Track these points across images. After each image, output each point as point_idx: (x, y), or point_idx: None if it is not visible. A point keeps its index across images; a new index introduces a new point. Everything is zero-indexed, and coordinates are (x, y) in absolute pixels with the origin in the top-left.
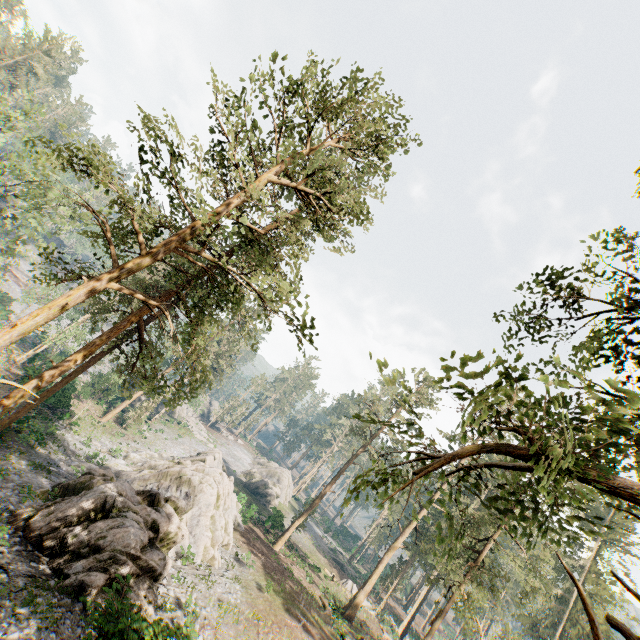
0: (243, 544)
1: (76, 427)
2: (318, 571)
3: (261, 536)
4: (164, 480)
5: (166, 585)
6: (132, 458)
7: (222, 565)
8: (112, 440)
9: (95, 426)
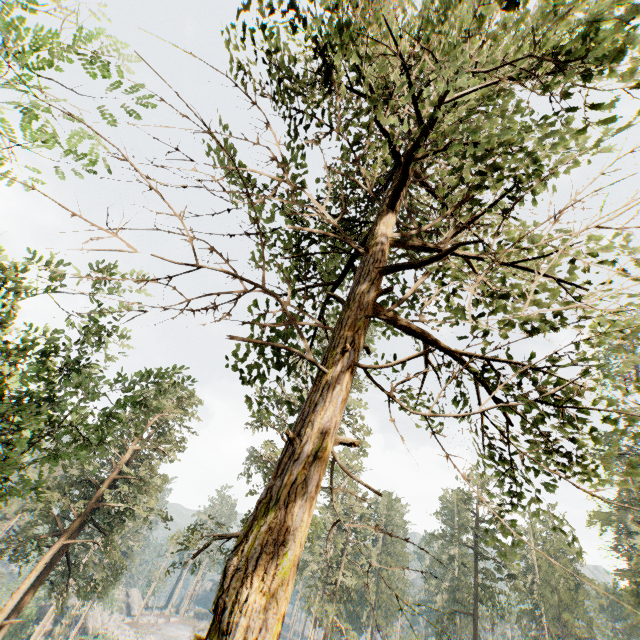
0: None
1: None
2: None
3: None
4: None
5: None
6: None
7: None
8: None
9: None
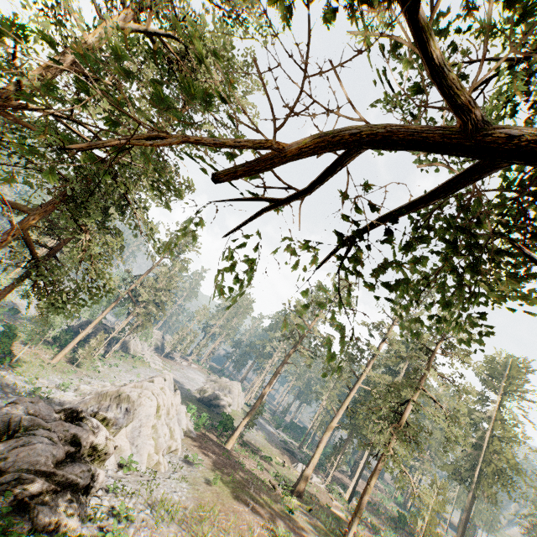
0: (194, 447)
1: (21, 369)
2: (270, 460)
3: (214, 439)
4: (104, 401)
5: (101, 496)
6: (82, 390)
7: (169, 468)
8: (63, 377)
9: (44, 367)
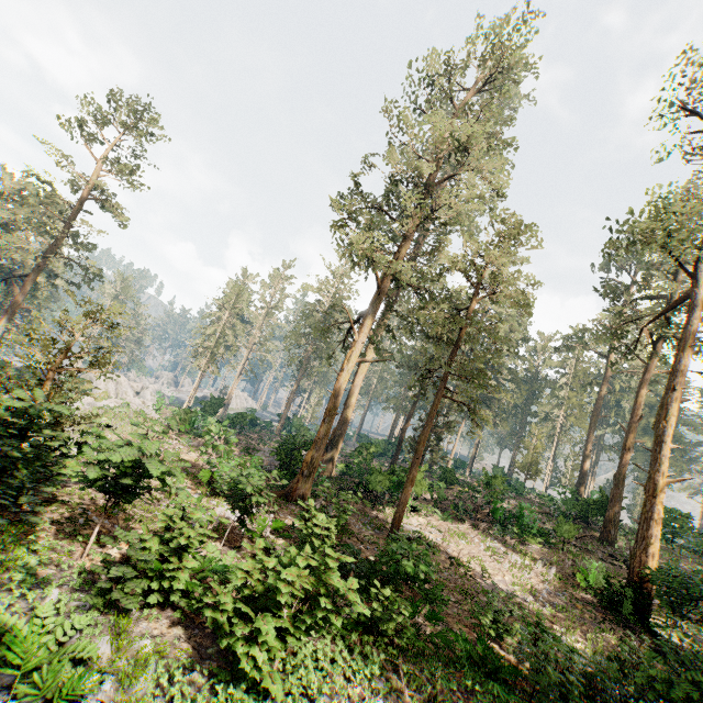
0: None
1: None
2: None
3: None
4: None
5: None
6: None
7: None
8: None
9: None
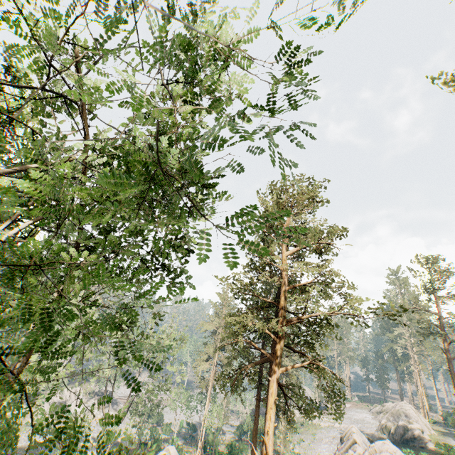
0: None
1: None
2: None
3: None
4: None
5: None
6: None
7: None
8: None
9: None
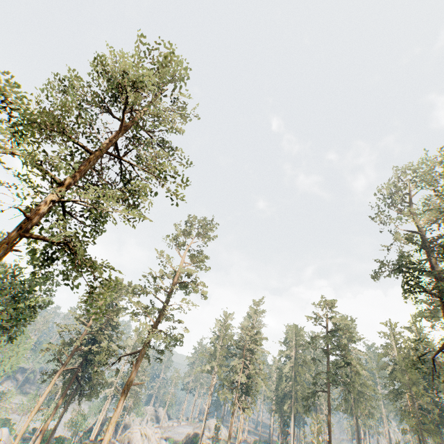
0: None
1: None
2: None
3: None
4: None
5: None
6: None
7: None
8: None
9: None
